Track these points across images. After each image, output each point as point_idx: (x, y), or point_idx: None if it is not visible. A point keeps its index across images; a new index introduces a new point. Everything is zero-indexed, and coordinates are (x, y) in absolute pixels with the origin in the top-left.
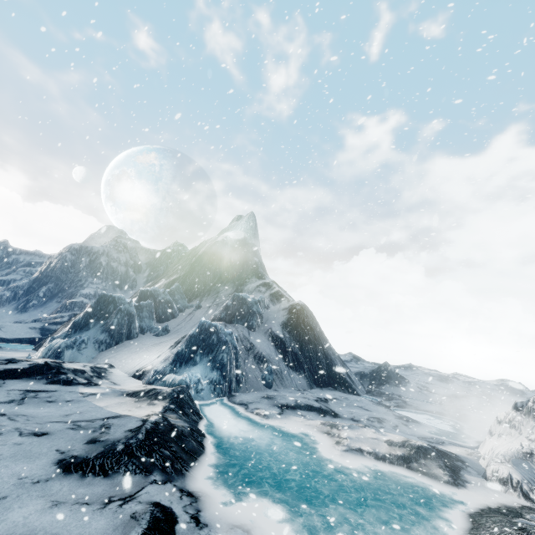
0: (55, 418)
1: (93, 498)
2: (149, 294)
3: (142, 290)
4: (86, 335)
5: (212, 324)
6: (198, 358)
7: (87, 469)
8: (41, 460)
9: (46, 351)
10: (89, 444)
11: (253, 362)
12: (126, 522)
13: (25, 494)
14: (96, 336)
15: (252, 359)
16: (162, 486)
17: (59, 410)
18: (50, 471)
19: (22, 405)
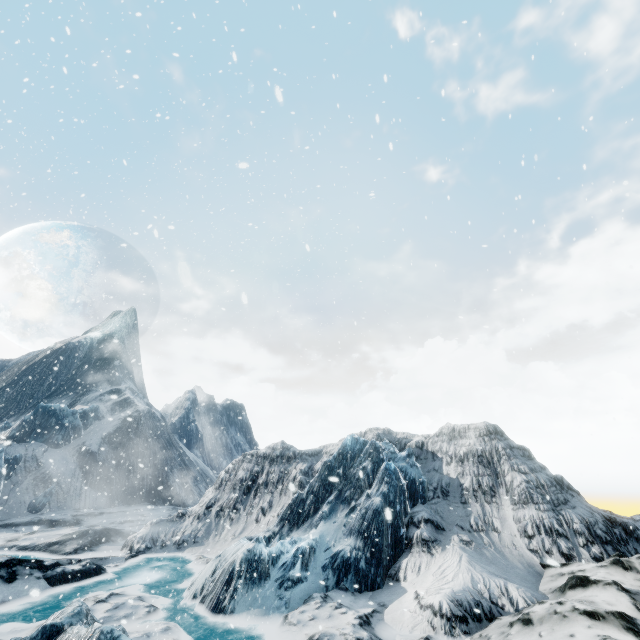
0: None
1: None
2: None
3: None
4: None
5: None
6: None
7: None
8: None
9: None
10: None
11: (29, 485)
12: None
13: None
14: None
15: (30, 482)
16: None
17: None
18: None
19: None
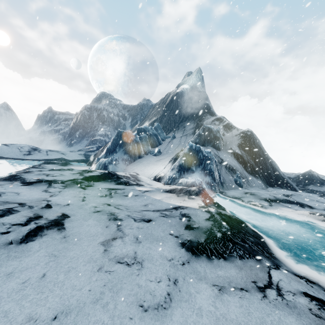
0: (140, 207)
1: (239, 282)
2: (142, 130)
3: (138, 128)
4: (116, 156)
5: (197, 146)
6: (194, 168)
7: (207, 252)
8: (167, 242)
9: (98, 166)
10: (189, 230)
11: (225, 170)
12: (320, 324)
13: (186, 277)
14: (122, 156)
15: (224, 169)
16: (280, 271)
17: (135, 201)
18: (183, 253)
19: (113, 198)
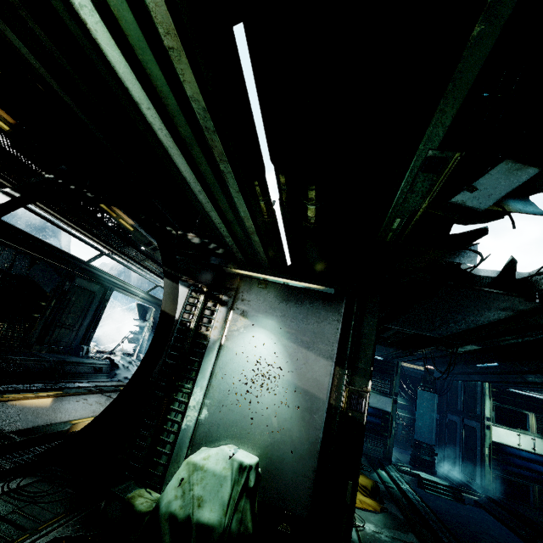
0: None
1: None
2: None
3: None
4: None
5: None
6: None
7: None
8: None
9: None
10: None
11: None
12: None
13: None
14: None
15: None
16: None
17: None
18: None
19: None
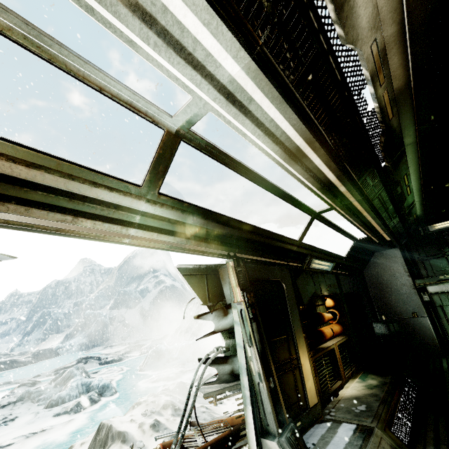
0: None
1: None
2: (79, 303)
3: (75, 302)
4: (30, 337)
5: (93, 313)
6: (78, 333)
7: None
8: None
9: (6, 351)
10: None
11: (121, 328)
12: None
13: None
14: (36, 336)
15: (121, 327)
16: None
17: None
18: None
19: None
